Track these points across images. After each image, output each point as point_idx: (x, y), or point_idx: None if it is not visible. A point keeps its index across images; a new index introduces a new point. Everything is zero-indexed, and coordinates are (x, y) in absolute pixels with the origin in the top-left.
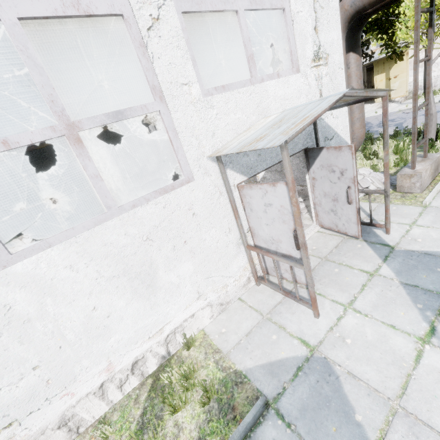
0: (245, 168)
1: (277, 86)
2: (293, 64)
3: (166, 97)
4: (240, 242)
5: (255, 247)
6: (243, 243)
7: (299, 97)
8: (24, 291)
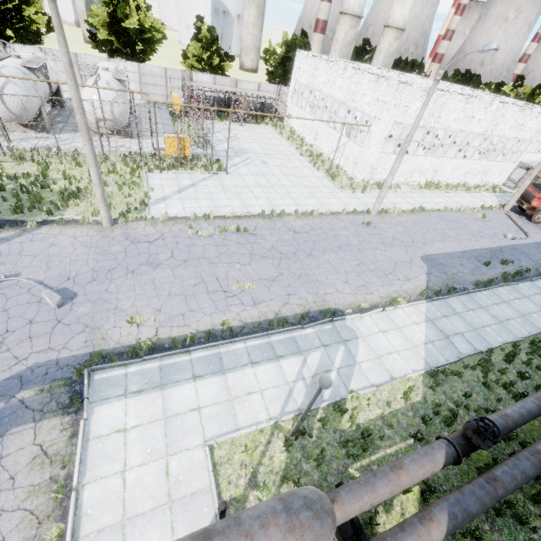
0: (520, 165)
1: (535, 155)
2: (540, 152)
3: (524, 151)
4: (508, 176)
5: (511, 178)
6: (508, 177)
7: (536, 158)
8: (499, 165)
